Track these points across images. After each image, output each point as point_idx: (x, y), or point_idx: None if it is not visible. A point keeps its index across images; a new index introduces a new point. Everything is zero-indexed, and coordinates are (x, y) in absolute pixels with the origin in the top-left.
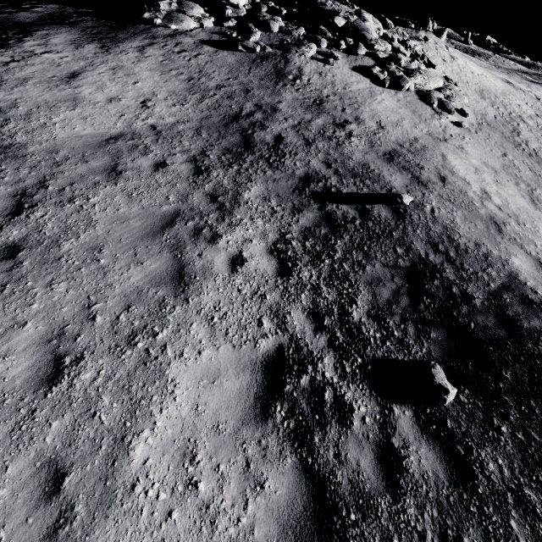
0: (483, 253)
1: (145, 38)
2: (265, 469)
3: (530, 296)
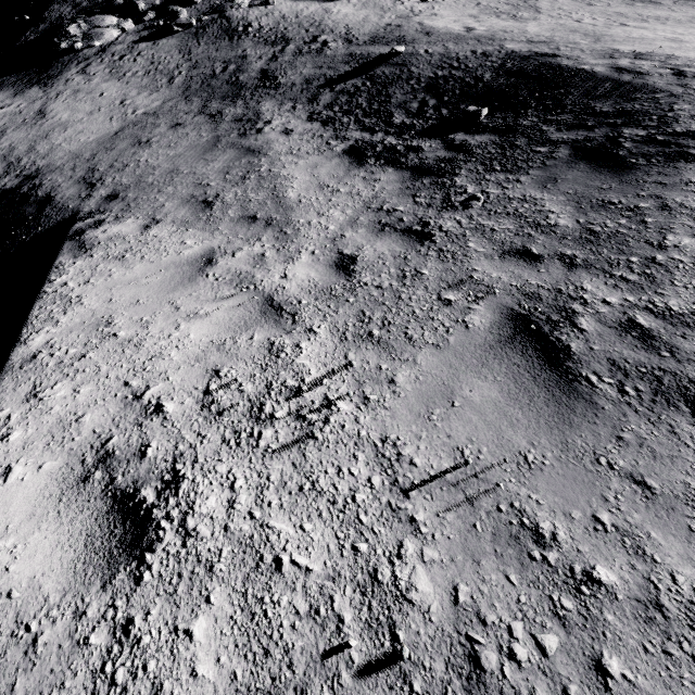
0: (480, 53)
1: (78, 63)
2: (377, 176)
3: (526, 55)
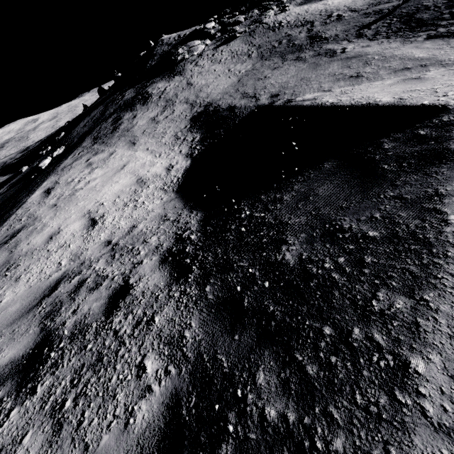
0: None
1: (191, 63)
2: None
3: None
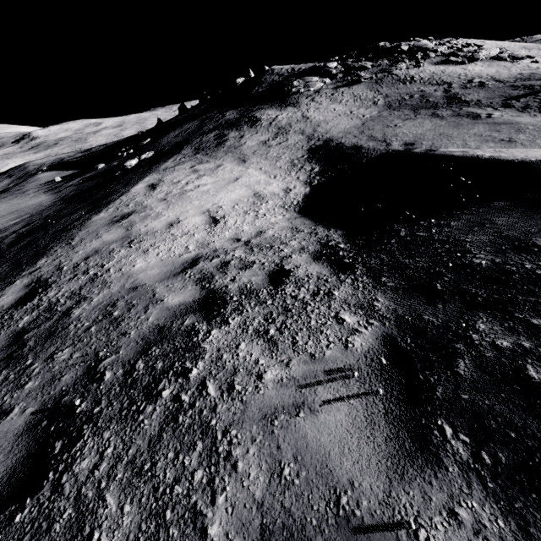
0: None
1: (306, 97)
2: None
3: None
